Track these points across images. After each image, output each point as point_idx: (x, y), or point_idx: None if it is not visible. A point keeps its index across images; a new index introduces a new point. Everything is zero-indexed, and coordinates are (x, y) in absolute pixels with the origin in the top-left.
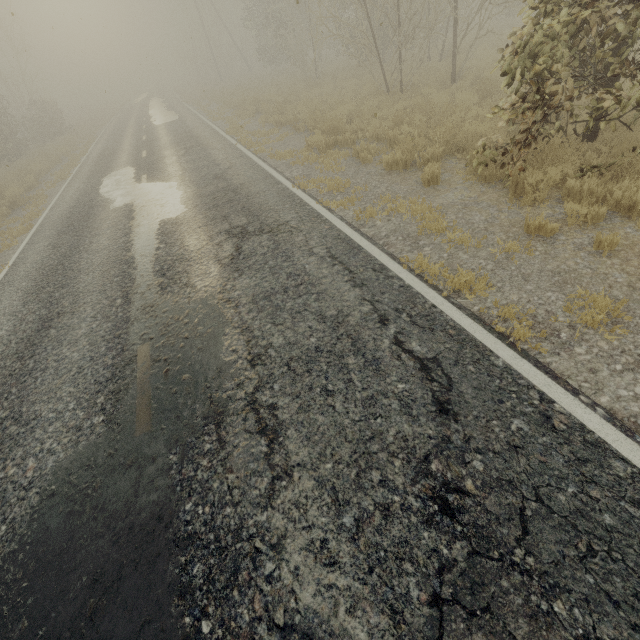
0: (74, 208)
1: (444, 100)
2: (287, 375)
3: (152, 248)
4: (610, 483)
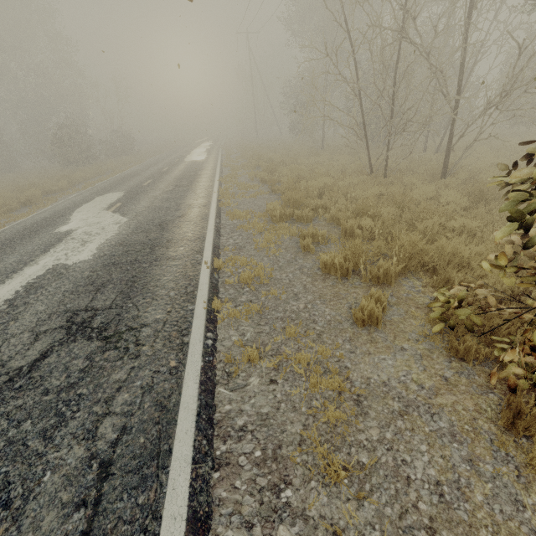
0: (42, 220)
1: (427, 195)
2: None
3: None
4: None
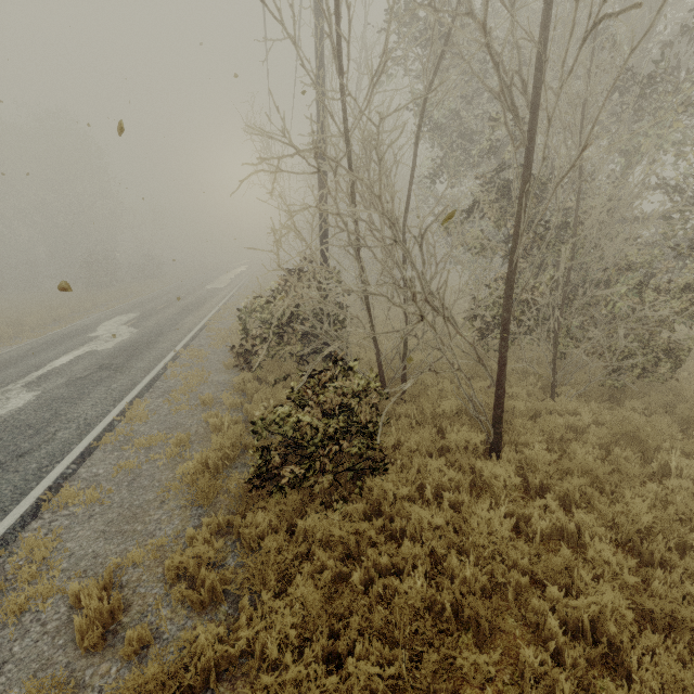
0: (76, 330)
1: None
2: (0, 430)
3: (61, 363)
4: (20, 487)
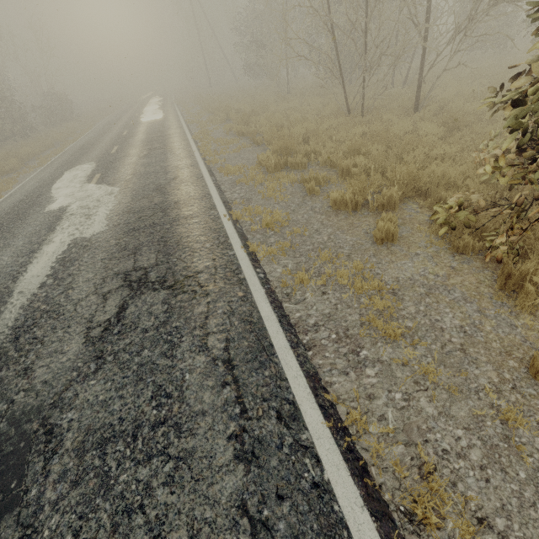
0: (20, 202)
1: (406, 129)
2: None
3: (38, 282)
4: None
